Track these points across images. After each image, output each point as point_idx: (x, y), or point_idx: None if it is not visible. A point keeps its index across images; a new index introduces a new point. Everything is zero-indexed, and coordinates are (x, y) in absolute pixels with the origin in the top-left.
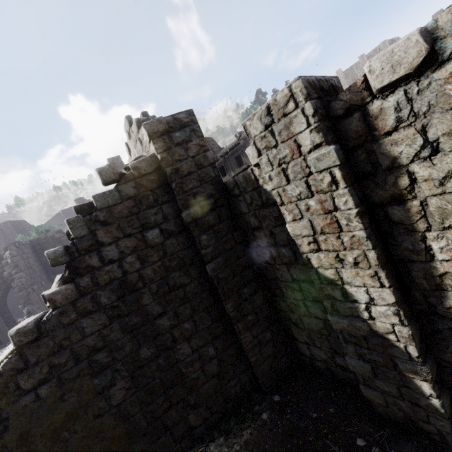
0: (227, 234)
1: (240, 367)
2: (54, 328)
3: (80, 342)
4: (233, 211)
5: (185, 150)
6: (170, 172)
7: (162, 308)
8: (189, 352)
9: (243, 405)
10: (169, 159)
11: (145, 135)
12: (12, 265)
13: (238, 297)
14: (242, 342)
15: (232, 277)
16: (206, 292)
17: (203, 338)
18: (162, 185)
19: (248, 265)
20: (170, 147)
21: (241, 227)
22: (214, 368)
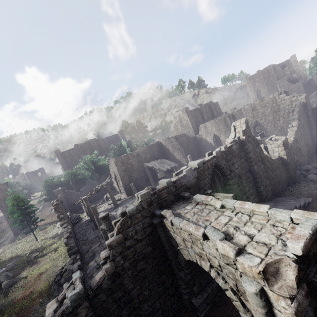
0: (313, 118)
1: (314, 146)
2: (298, 129)
3: (300, 132)
4: (313, 114)
5: (308, 101)
6: (307, 105)
7: (306, 130)
8: (309, 140)
9: (316, 154)
10: (307, 102)
11: (302, 97)
12: (177, 144)
13: (315, 131)
14: (316, 140)
15: (314, 127)
16: (309, 130)
17: (310, 138)
18: (304, 107)
19: (315, 125)
20: (307, 100)
21: (314, 117)
22: (311, 145)
